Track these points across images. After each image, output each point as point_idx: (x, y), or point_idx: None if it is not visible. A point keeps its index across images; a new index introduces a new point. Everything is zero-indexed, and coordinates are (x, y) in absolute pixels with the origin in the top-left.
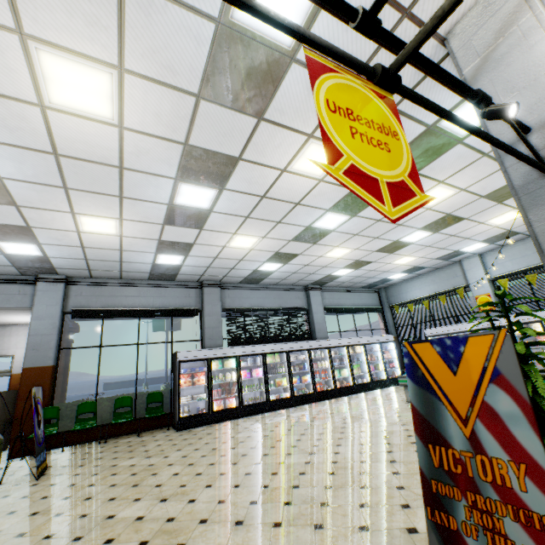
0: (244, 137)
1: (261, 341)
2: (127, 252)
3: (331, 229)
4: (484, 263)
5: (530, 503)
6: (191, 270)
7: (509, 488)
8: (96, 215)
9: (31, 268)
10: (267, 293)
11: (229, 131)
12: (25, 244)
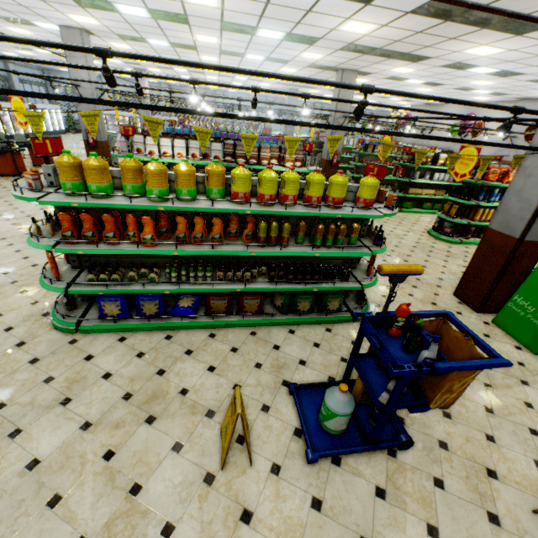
0: None
1: None
2: None
3: None
4: None
5: None
6: None
7: None
8: None
9: None
10: None
11: None
12: None
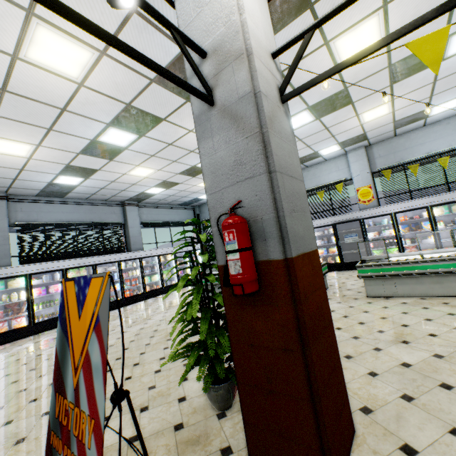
0: None
1: (67, 256)
2: None
3: (123, 146)
4: None
5: None
6: None
7: (84, 444)
8: None
9: None
10: (76, 207)
11: None
12: None
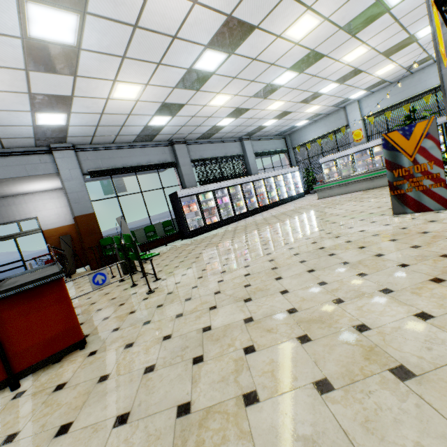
0: (269, 9)
1: (220, 180)
2: (132, 116)
3: (282, 85)
4: (360, 107)
5: (433, 172)
6: (169, 130)
7: (426, 171)
8: (131, 81)
9: (47, 139)
10: (216, 145)
11: (262, 4)
12: (57, 114)
